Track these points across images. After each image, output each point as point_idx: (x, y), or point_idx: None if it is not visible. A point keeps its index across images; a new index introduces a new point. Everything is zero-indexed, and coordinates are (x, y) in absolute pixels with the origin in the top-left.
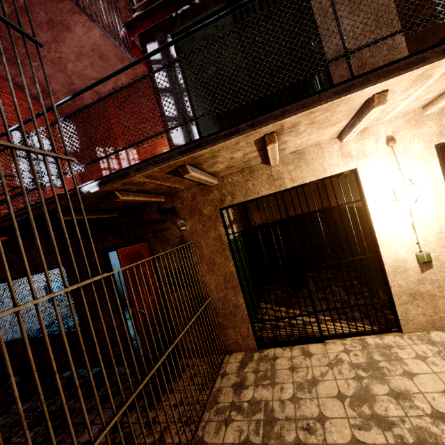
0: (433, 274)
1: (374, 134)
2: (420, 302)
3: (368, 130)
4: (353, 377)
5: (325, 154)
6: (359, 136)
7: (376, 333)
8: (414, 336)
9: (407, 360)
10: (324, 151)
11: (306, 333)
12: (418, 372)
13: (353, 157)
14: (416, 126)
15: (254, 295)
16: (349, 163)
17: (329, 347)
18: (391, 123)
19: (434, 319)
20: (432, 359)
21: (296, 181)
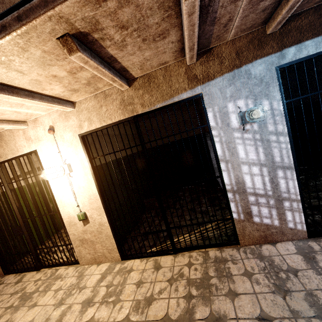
0: (90, 227)
1: (42, 124)
2: (86, 245)
3: (38, 120)
4: (8, 306)
5: (16, 137)
6: (33, 125)
7: (69, 264)
8: (81, 269)
9: (49, 292)
10: (15, 135)
11: (30, 264)
12: (39, 304)
13: (33, 140)
14: (66, 120)
15: (51, 224)
16: (31, 145)
17: (36, 275)
18: (50, 116)
19: (95, 257)
20: (60, 292)
21: (2, 156)
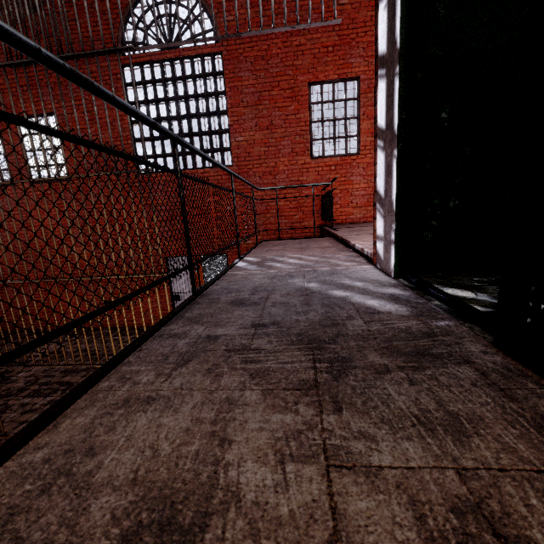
0: None
1: None
2: None
3: None
4: None
5: None
6: None
7: None
8: None
9: None
10: None
11: None
12: None
13: None
14: None
15: None
16: None
17: None
18: None
19: None
20: None
21: None
